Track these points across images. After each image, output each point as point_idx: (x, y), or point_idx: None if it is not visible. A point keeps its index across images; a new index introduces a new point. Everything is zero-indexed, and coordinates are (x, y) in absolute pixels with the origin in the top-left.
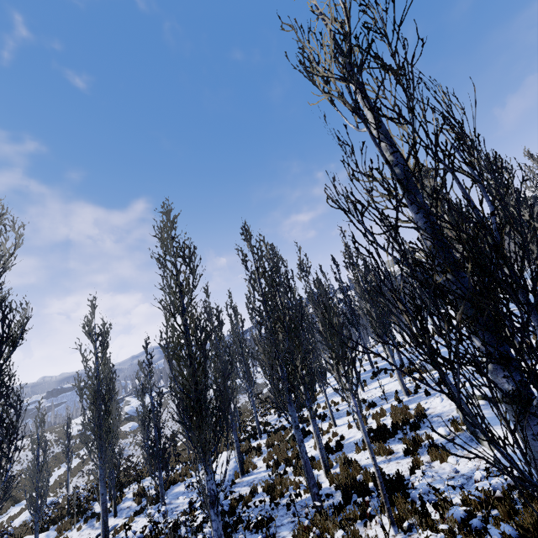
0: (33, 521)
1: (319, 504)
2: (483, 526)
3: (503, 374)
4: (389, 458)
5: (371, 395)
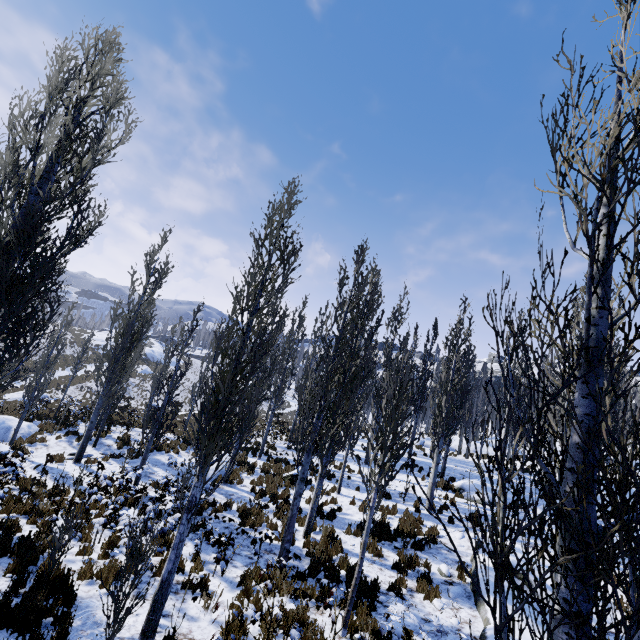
0: (22, 406)
1: (285, 563)
2: None
3: (568, 631)
4: (375, 559)
5: (392, 485)
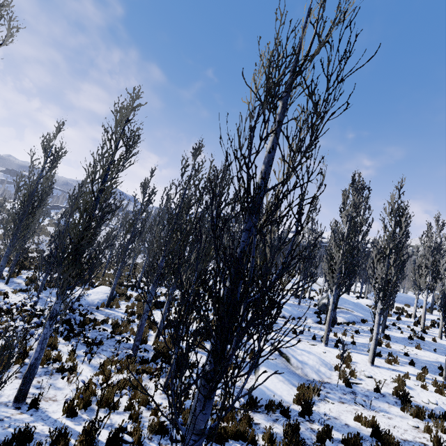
0: None
1: (131, 353)
2: None
3: (210, 359)
4: (199, 350)
5: None
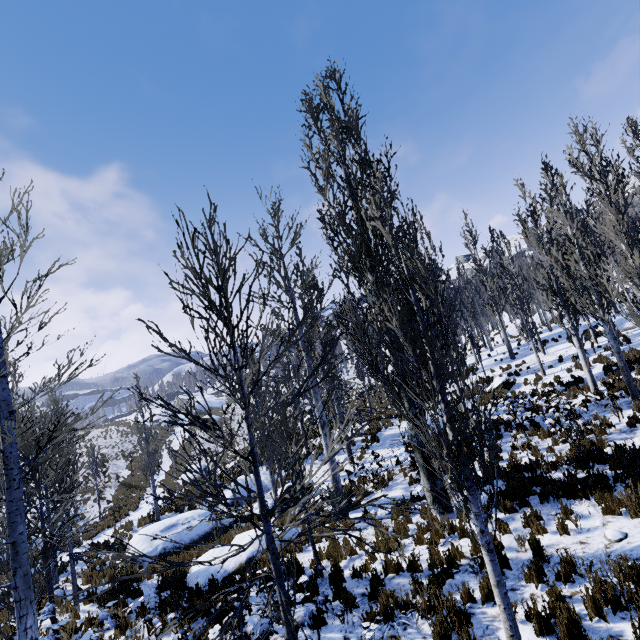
0: (232, 468)
1: None
2: None
3: None
4: None
5: (562, 354)
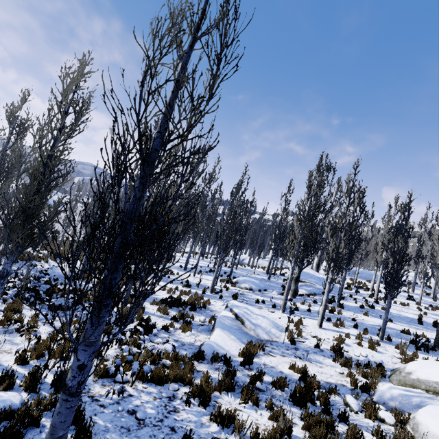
0: None
1: None
2: (132, 360)
3: (102, 286)
4: (163, 316)
5: (195, 281)
